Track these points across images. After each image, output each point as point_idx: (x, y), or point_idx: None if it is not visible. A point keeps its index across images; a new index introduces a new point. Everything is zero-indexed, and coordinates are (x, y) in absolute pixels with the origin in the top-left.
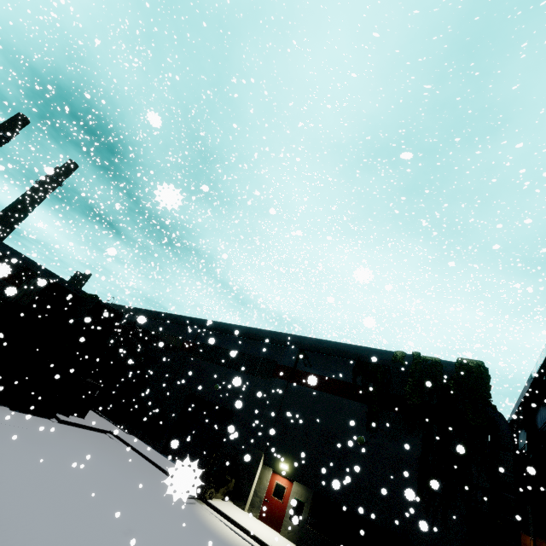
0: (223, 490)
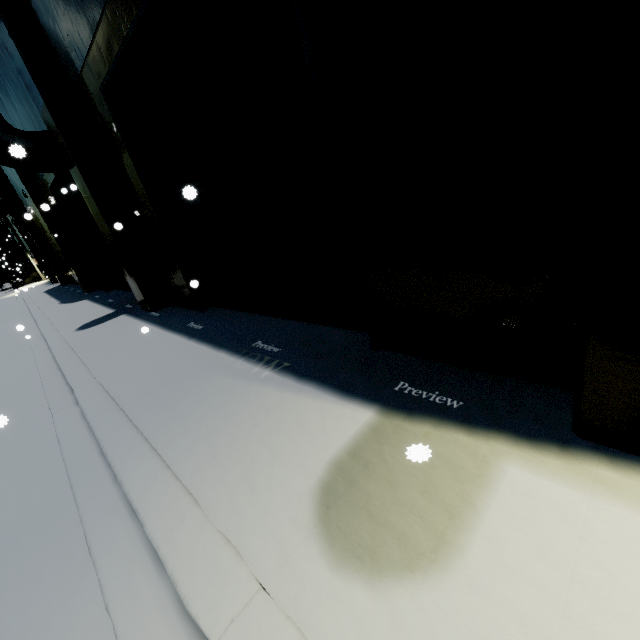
0: (29, 280)
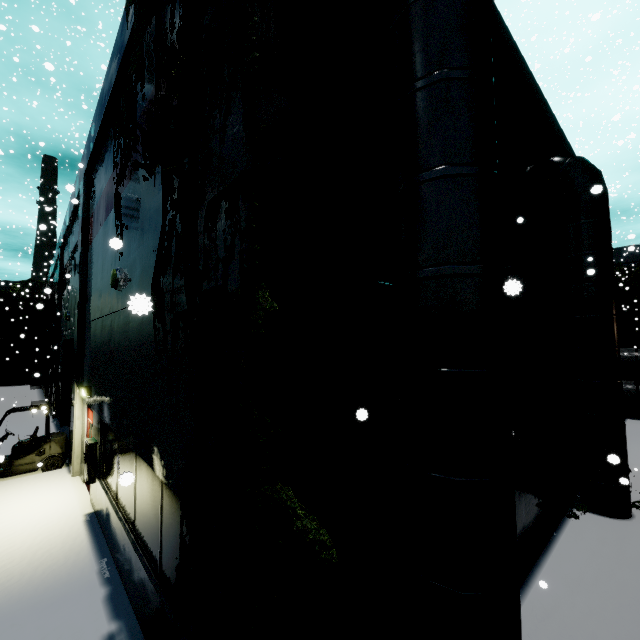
0: (27, 460)
